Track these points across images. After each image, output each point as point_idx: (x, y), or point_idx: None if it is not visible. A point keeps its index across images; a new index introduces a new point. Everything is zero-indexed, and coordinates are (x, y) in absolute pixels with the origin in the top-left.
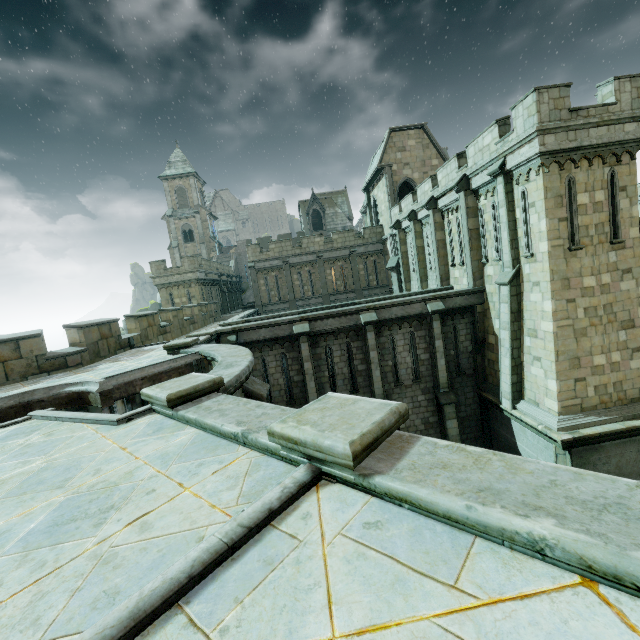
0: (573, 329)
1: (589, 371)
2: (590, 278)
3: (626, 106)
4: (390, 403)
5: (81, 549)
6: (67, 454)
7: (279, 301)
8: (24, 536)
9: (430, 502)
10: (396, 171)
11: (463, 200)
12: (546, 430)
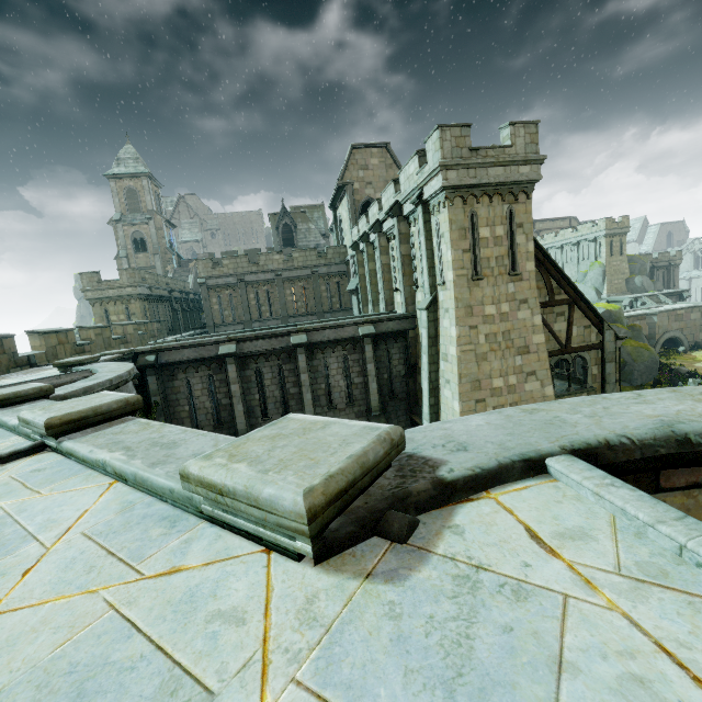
0: (475, 354)
1: (489, 393)
2: (491, 307)
3: (520, 150)
4: (128, 395)
5: None
6: None
7: (233, 322)
8: None
9: (78, 452)
10: (358, 190)
11: (396, 226)
12: None
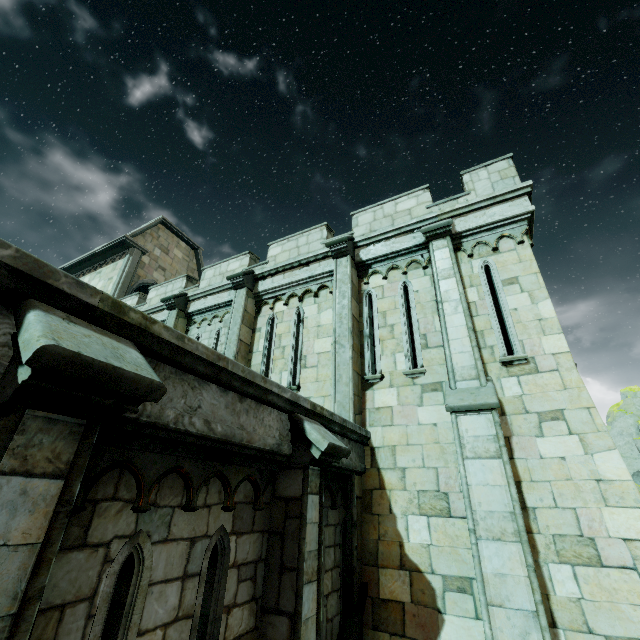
0: None
1: None
2: None
3: None
4: None
5: None
6: None
7: None
8: None
9: None
10: (146, 265)
11: (349, 266)
12: None
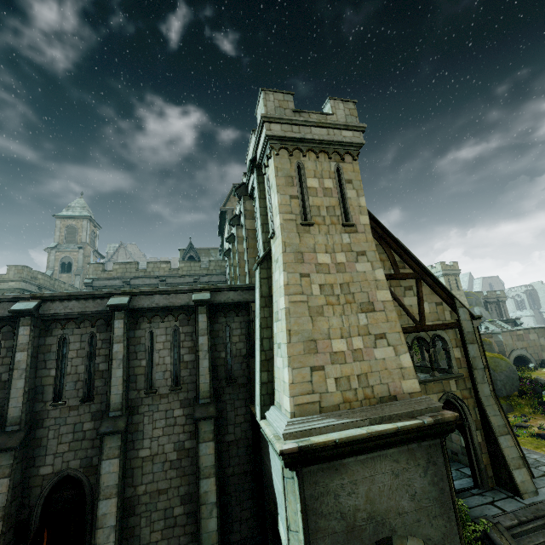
0: (308, 306)
1: (328, 358)
2: (325, 255)
3: (341, 118)
4: None
5: None
6: None
7: None
8: None
9: None
10: None
11: (242, 203)
12: (273, 439)
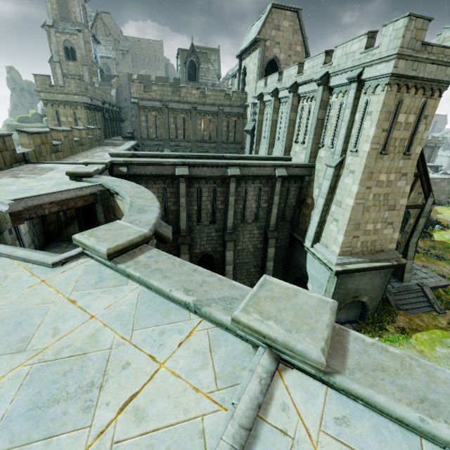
0: (363, 206)
1: (362, 232)
2: (384, 175)
3: None
4: (326, 300)
5: (81, 445)
6: (10, 302)
7: (156, 138)
8: (4, 423)
9: (387, 408)
10: (268, 47)
11: (320, 93)
12: (329, 263)
